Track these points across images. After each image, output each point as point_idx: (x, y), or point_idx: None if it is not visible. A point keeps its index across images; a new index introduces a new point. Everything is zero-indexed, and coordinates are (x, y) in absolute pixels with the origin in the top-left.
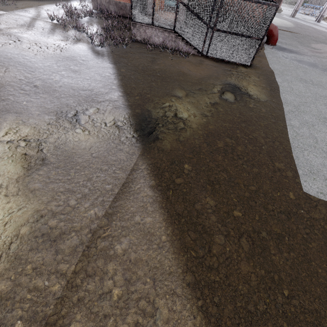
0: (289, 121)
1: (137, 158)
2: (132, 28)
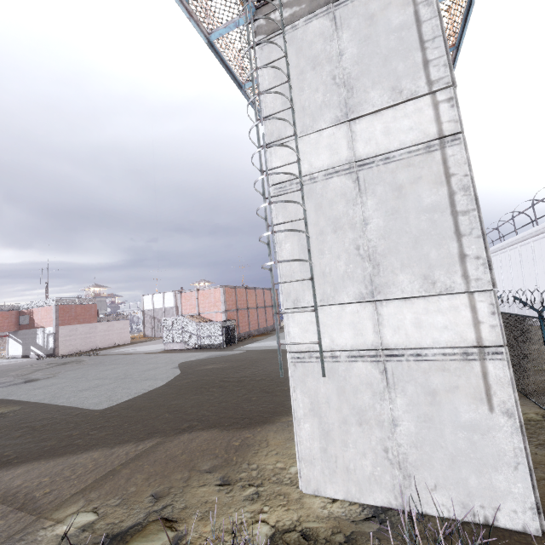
0: (57, 402)
1: None
2: None
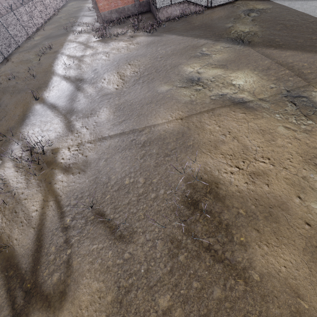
0: (294, 7)
1: (252, 49)
2: (157, 14)
